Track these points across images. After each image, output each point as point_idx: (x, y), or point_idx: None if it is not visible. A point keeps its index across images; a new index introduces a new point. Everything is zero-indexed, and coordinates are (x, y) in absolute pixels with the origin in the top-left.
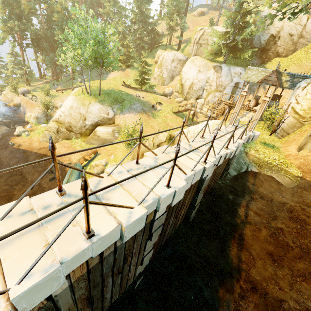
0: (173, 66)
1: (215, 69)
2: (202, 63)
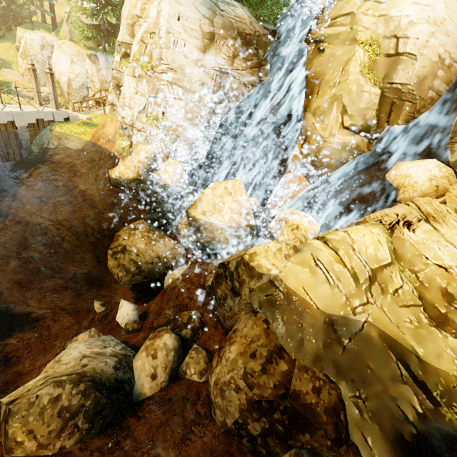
0: (45, 55)
1: (92, 59)
2: (73, 51)
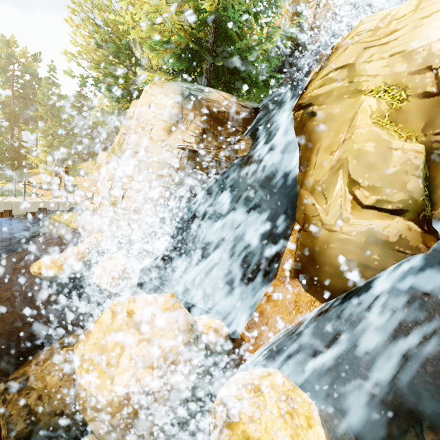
0: None
1: None
2: None
